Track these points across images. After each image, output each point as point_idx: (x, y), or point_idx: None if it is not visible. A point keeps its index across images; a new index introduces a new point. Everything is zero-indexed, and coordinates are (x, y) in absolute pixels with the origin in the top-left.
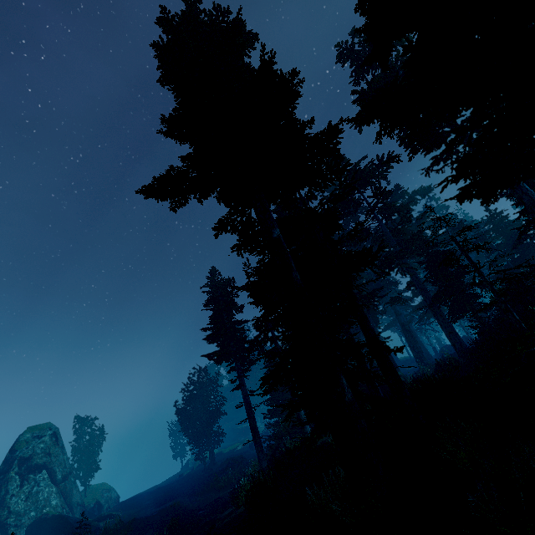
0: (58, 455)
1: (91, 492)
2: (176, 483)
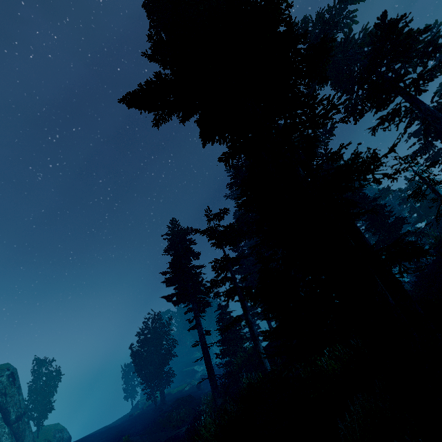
0: (14, 395)
1: (44, 433)
2: (127, 423)
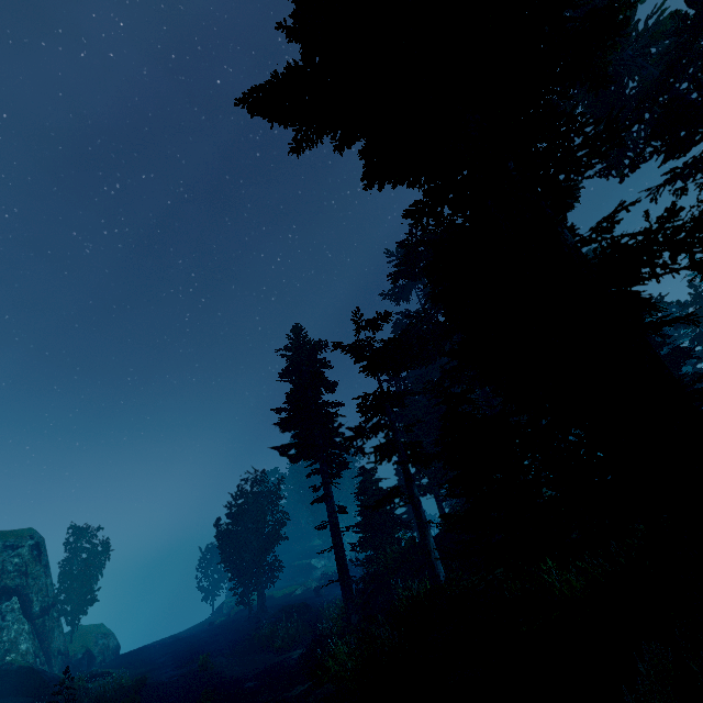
0: (39, 576)
1: (80, 636)
2: (205, 634)
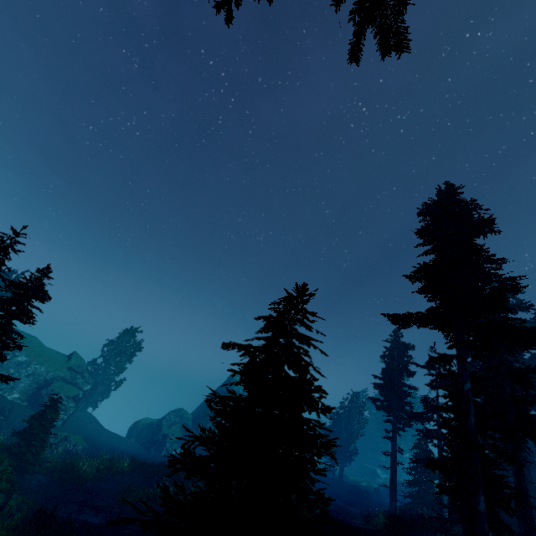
0: None
1: None
2: None
